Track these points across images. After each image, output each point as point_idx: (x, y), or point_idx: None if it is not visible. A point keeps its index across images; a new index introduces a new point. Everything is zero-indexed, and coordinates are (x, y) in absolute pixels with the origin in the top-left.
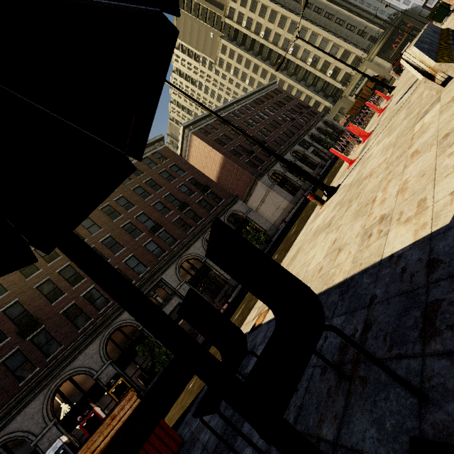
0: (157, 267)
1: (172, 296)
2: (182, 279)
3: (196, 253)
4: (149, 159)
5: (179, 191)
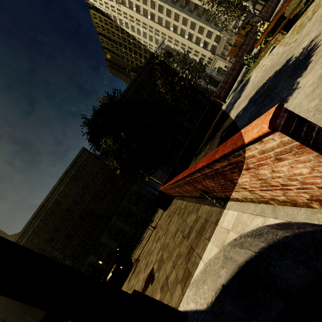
0: (97, 236)
1: (106, 247)
2: (109, 238)
3: (114, 223)
4: (80, 167)
5: (100, 186)
